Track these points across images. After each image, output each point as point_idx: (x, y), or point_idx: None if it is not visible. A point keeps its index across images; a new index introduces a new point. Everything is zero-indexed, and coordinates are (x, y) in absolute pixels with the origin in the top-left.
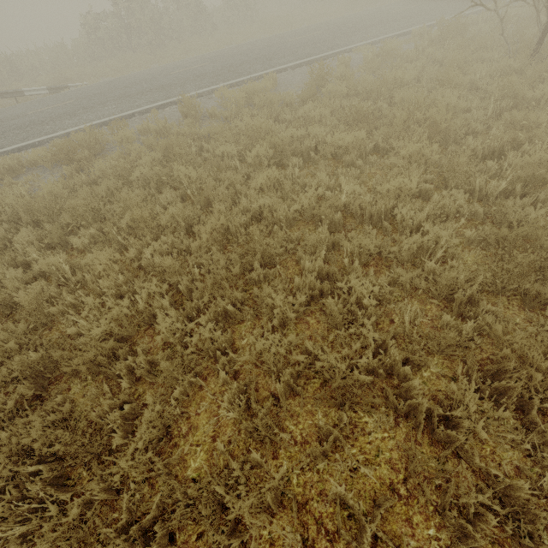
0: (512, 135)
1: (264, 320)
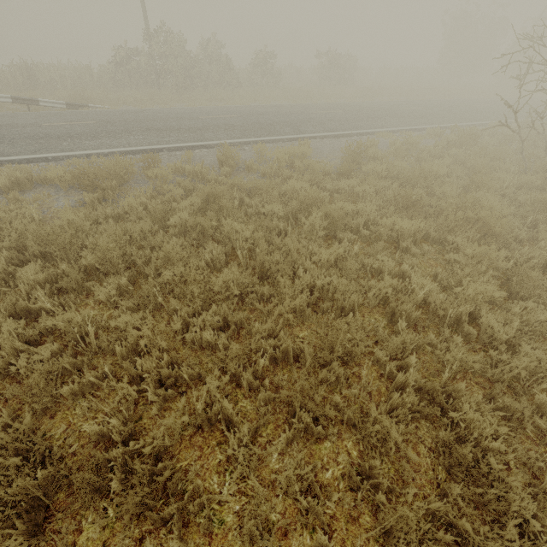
0: None
1: (369, 456)
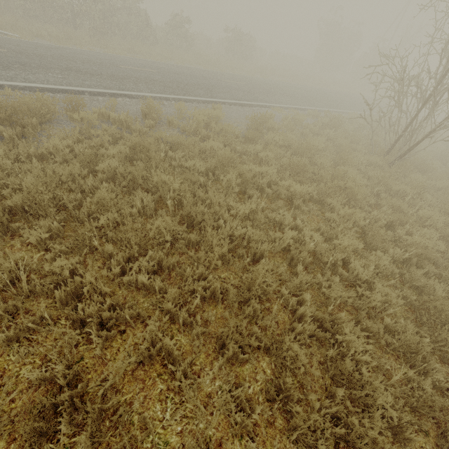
0: (398, 216)
1: (284, 375)
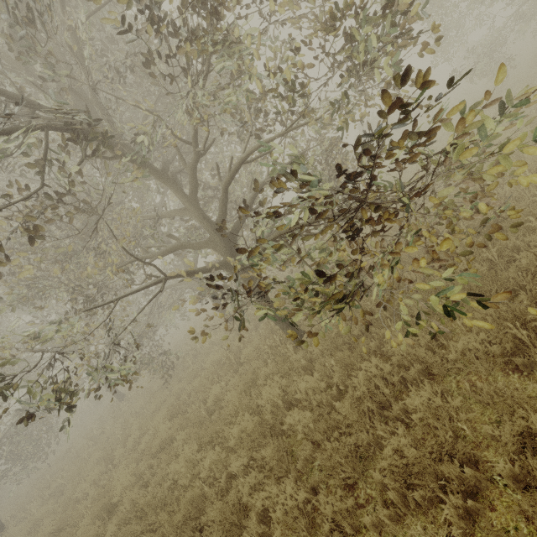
0: None
1: None
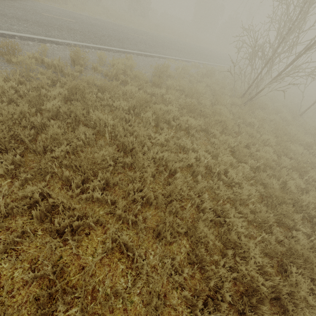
0: (252, 139)
1: (199, 247)
